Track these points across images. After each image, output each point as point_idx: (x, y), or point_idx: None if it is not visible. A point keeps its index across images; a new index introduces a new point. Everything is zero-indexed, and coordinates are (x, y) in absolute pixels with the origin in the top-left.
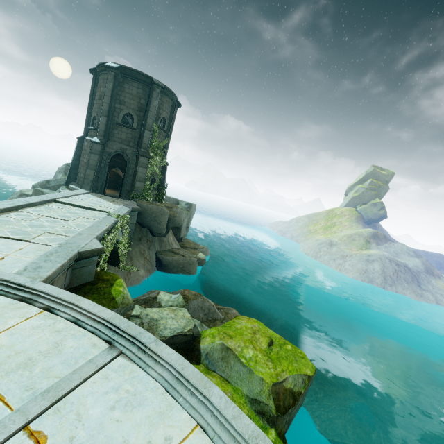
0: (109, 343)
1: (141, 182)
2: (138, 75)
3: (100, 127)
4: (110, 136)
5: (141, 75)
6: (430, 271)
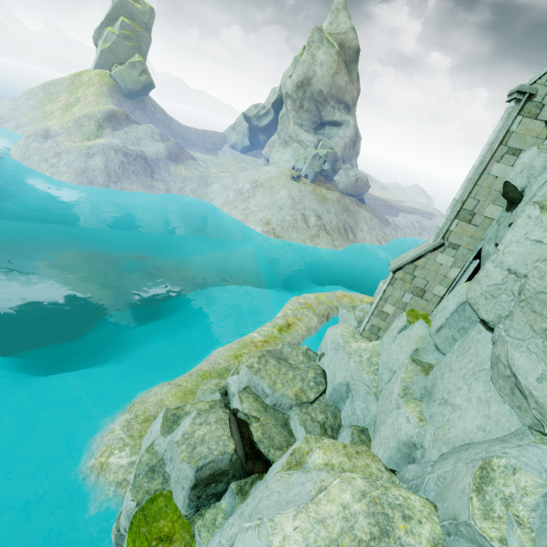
0: None
1: None
2: None
3: None
4: None
5: None
6: (174, 157)
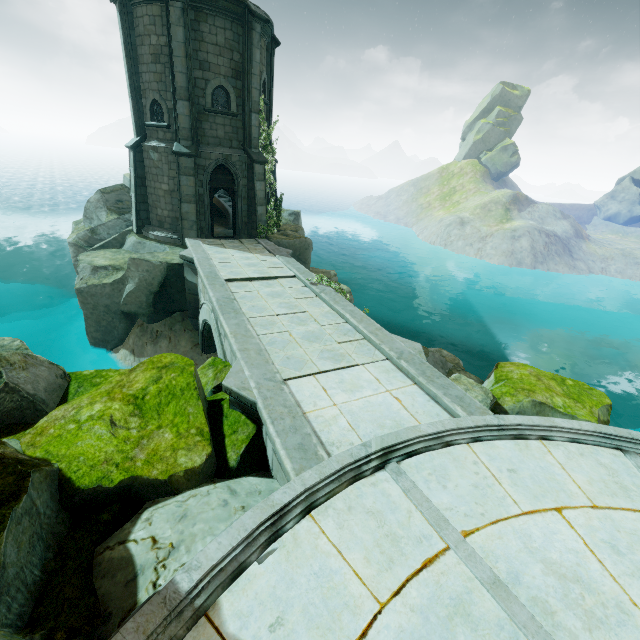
0: (619, 449)
1: (262, 205)
2: (223, 2)
3: (181, 123)
4: (199, 136)
5: (227, 1)
6: (579, 234)
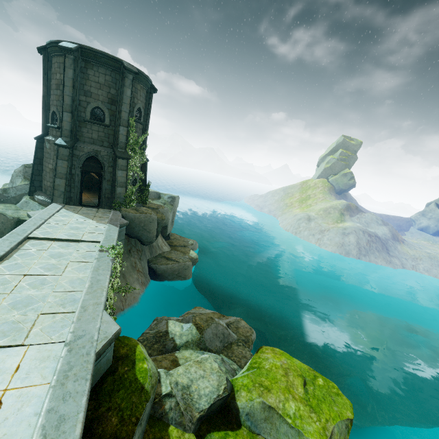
0: None
1: (122, 187)
2: (104, 59)
3: (65, 126)
4: (78, 136)
5: (107, 59)
6: (396, 237)
